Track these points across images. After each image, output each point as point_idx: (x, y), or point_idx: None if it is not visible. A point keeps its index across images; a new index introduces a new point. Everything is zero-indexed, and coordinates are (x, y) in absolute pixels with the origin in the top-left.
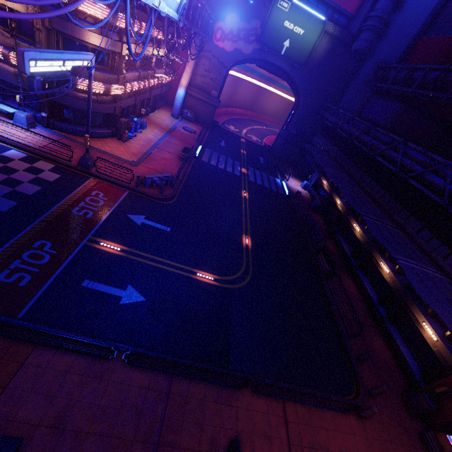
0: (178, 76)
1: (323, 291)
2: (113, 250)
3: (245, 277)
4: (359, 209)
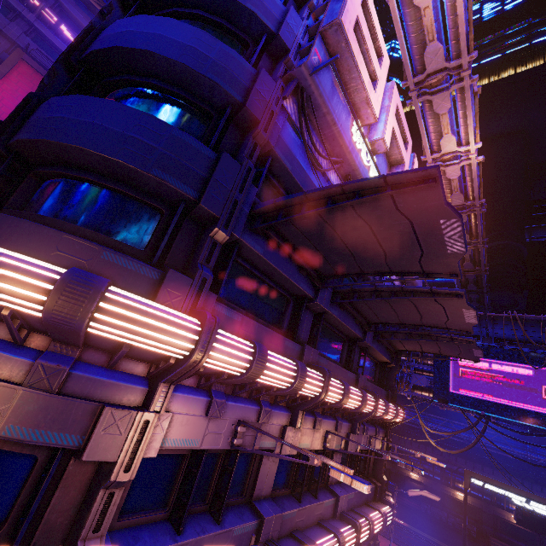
0: None
1: None
2: None
3: None
4: None
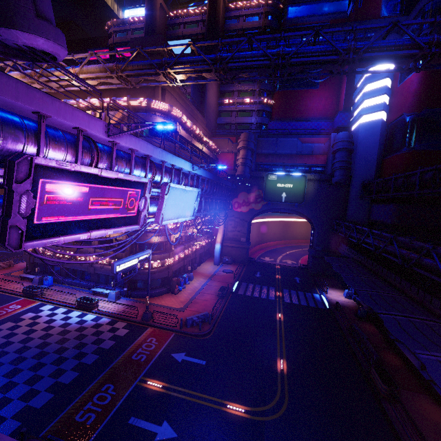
0: (215, 236)
1: (387, 421)
2: (156, 387)
3: (280, 407)
4: (376, 308)
